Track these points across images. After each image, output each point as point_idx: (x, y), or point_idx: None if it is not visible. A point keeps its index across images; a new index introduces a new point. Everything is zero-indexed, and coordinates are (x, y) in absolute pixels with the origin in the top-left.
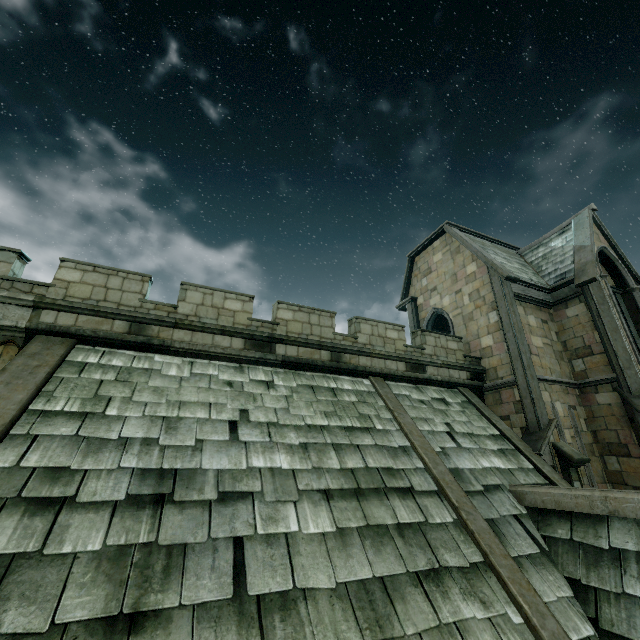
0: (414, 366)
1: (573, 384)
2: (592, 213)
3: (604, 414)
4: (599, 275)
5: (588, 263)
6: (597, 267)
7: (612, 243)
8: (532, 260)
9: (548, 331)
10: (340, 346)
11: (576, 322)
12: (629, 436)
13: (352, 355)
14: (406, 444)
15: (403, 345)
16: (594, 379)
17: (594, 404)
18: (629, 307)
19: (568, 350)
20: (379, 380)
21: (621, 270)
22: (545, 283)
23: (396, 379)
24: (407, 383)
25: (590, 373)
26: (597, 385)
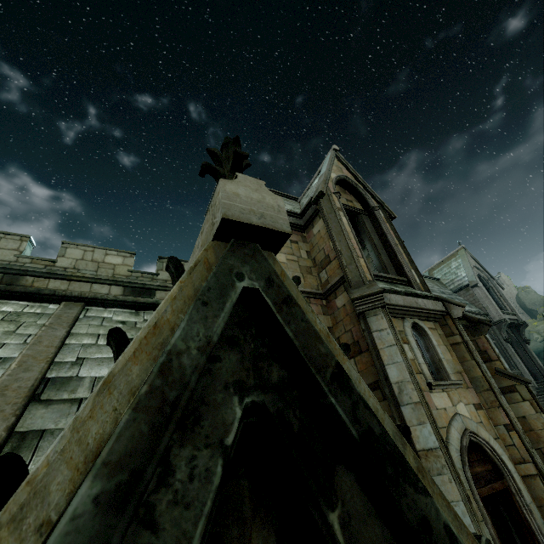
0: (137, 290)
1: (317, 294)
2: (335, 153)
3: (342, 317)
4: (330, 191)
5: (320, 183)
6: (332, 187)
7: (354, 174)
8: (302, 202)
9: (297, 249)
10: (17, 267)
11: (319, 237)
12: (359, 332)
13: (39, 278)
14: (12, 355)
15: (127, 270)
16: (331, 284)
17: (335, 310)
18: (374, 224)
19: (317, 265)
20: (74, 304)
21: (364, 194)
22: (299, 211)
23: (108, 305)
24: (125, 309)
25: (331, 280)
26: (335, 290)
